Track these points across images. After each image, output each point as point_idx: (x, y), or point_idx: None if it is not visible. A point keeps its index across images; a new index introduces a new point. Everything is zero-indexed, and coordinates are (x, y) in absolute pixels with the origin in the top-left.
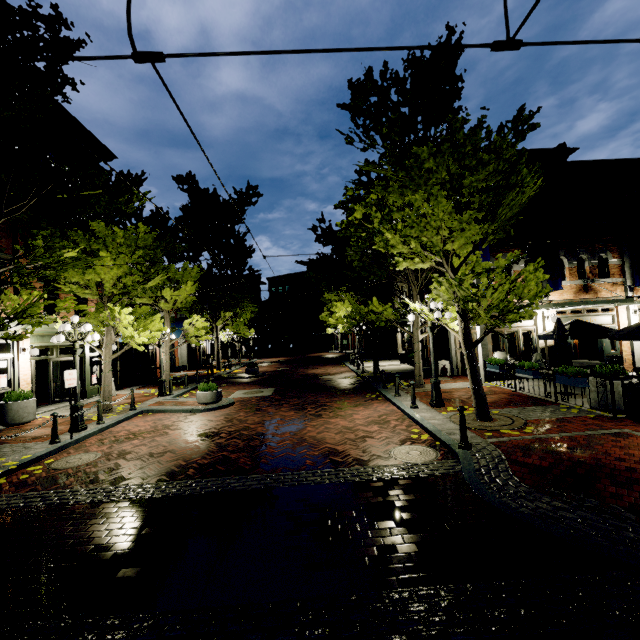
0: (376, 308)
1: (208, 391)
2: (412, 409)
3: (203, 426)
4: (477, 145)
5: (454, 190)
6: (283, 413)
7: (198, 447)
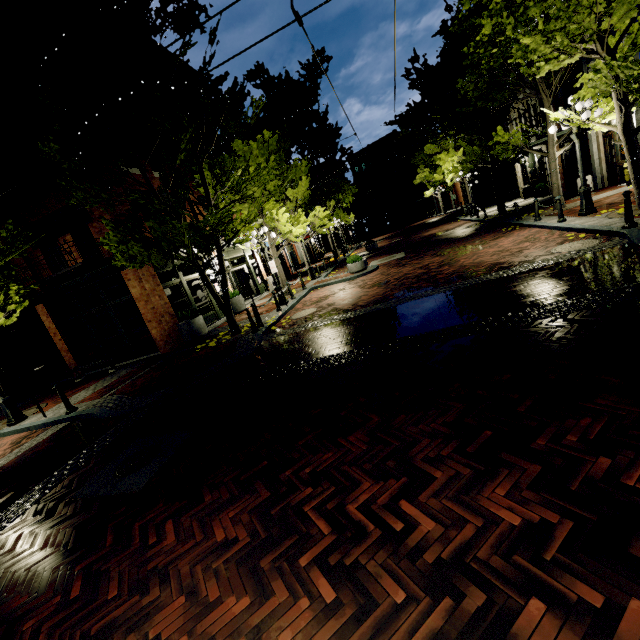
0: (501, 138)
1: (355, 262)
2: (560, 223)
3: (370, 282)
4: None
5: None
6: (429, 260)
7: (381, 289)
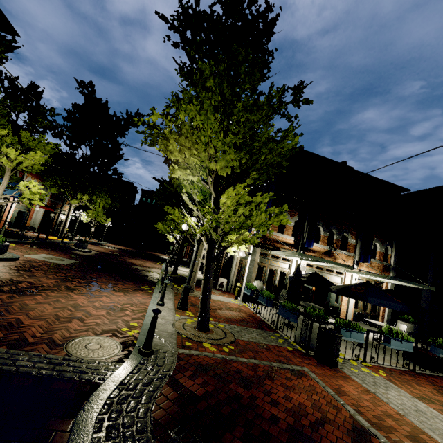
0: (177, 218)
1: None
2: (157, 305)
3: None
4: (255, 85)
5: (226, 115)
6: (43, 279)
7: None
